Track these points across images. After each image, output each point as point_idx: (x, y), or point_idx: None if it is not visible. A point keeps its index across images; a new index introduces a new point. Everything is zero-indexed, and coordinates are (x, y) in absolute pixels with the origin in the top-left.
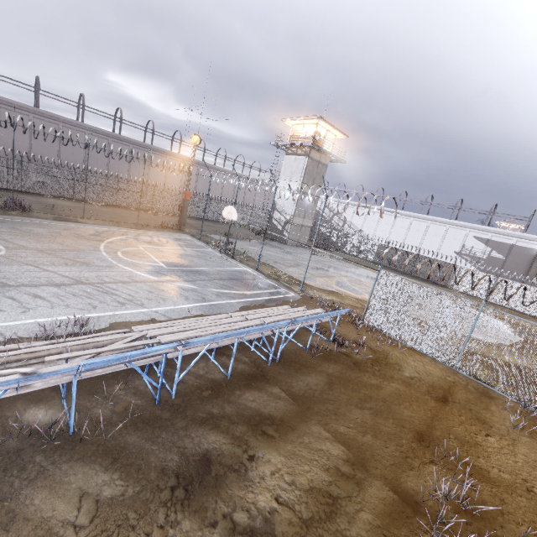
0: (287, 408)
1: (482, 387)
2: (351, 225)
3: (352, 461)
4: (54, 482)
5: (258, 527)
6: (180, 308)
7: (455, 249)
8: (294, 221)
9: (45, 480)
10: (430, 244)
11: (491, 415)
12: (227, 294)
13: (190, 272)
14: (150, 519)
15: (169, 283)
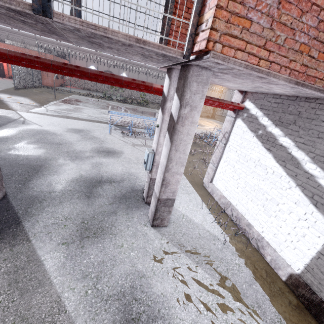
0: None
1: None
2: None
3: None
4: None
5: None
6: None
7: None
8: None
9: None
10: None
11: None
12: None
13: None
14: None
15: None
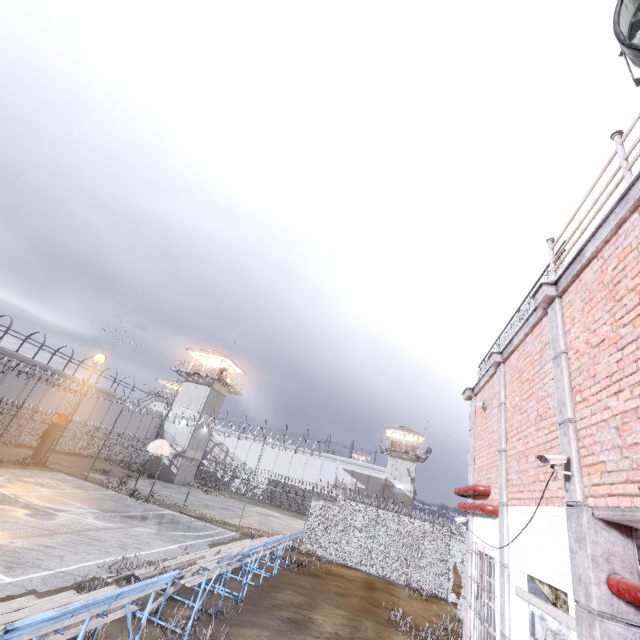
0: (304, 599)
1: (387, 580)
2: (234, 457)
3: (351, 615)
4: (238, 634)
5: (335, 637)
6: (170, 548)
7: (331, 481)
8: (187, 453)
9: (233, 634)
10: (311, 477)
11: (397, 593)
12: (189, 536)
13: (131, 517)
14: (293, 639)
15: (130, 528)
